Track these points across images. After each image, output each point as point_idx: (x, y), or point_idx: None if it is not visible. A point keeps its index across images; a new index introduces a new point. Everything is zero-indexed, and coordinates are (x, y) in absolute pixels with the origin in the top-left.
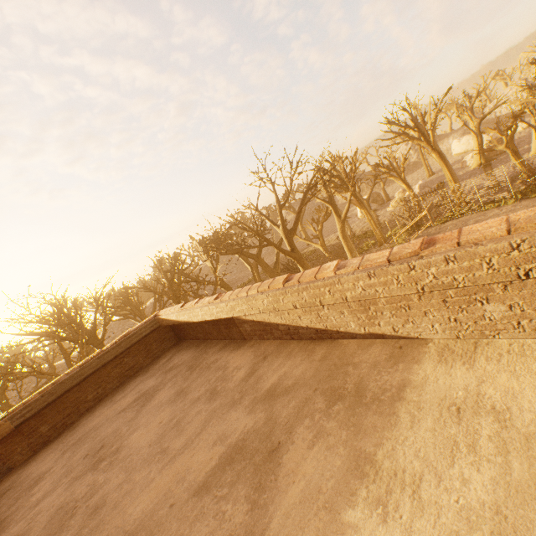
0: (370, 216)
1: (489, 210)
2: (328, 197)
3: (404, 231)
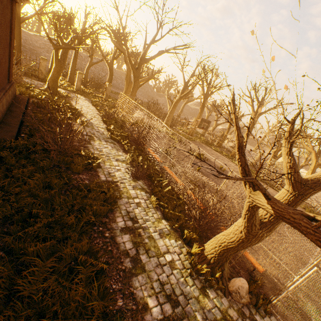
0: (199, 117)
1: (233, 163)
2: (188, 80)
3: (202, 140)
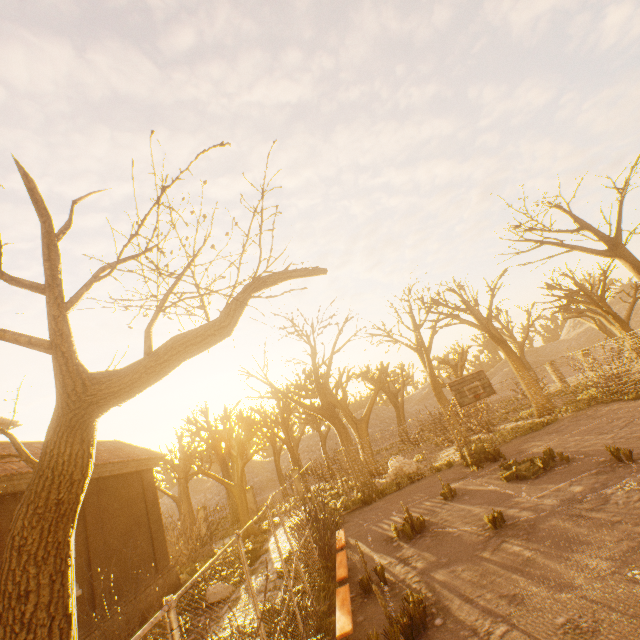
0: (516, 366)
1: None
2: (416, 341)
3: (583, 399)
